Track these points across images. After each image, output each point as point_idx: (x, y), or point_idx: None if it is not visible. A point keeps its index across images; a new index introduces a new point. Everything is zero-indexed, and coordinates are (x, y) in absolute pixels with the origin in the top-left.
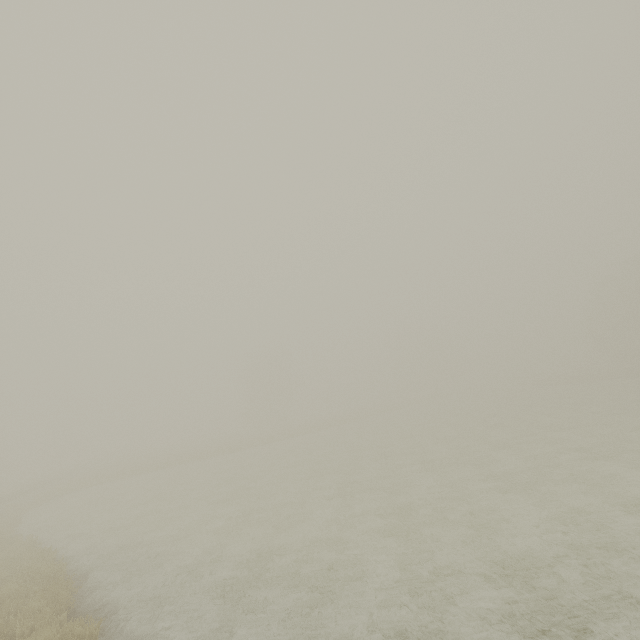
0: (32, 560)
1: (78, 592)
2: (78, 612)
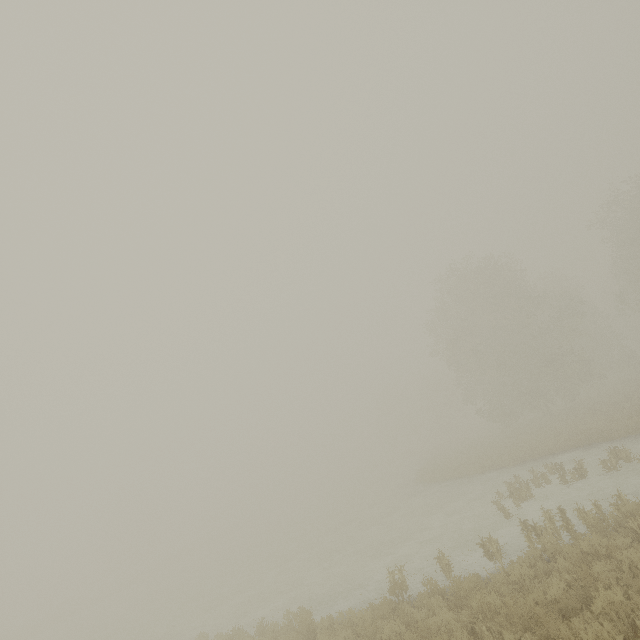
0: None
1: None
2: None
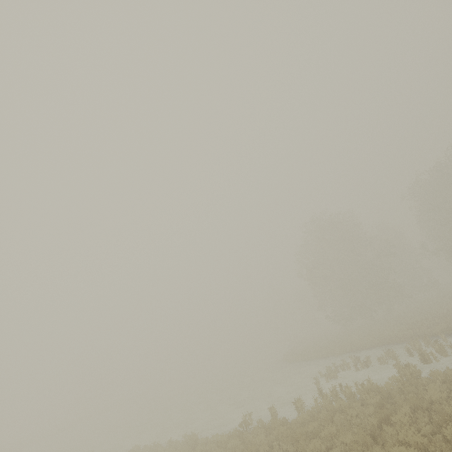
0: None
1: None
2: None
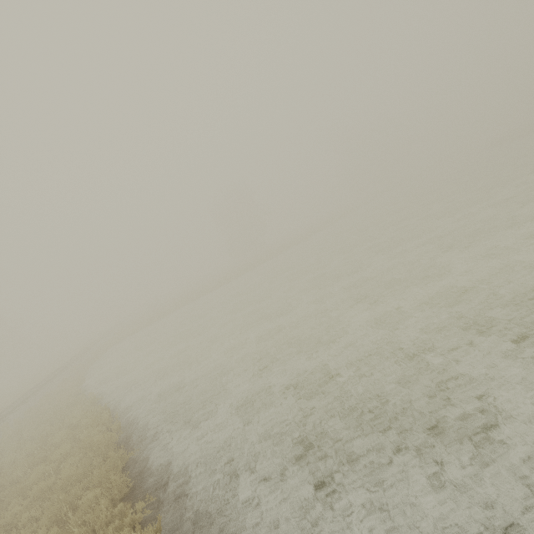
0: (88, 427)
1: (135, 456)
2: (138, 487)
